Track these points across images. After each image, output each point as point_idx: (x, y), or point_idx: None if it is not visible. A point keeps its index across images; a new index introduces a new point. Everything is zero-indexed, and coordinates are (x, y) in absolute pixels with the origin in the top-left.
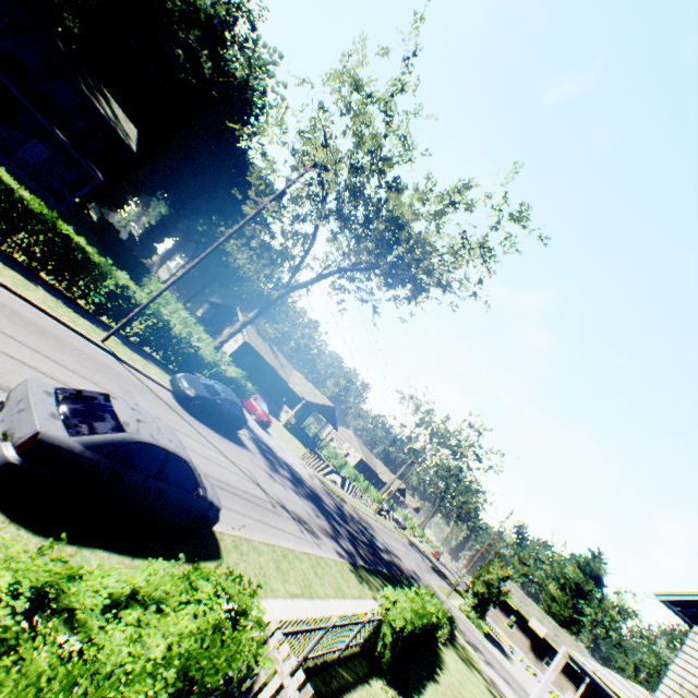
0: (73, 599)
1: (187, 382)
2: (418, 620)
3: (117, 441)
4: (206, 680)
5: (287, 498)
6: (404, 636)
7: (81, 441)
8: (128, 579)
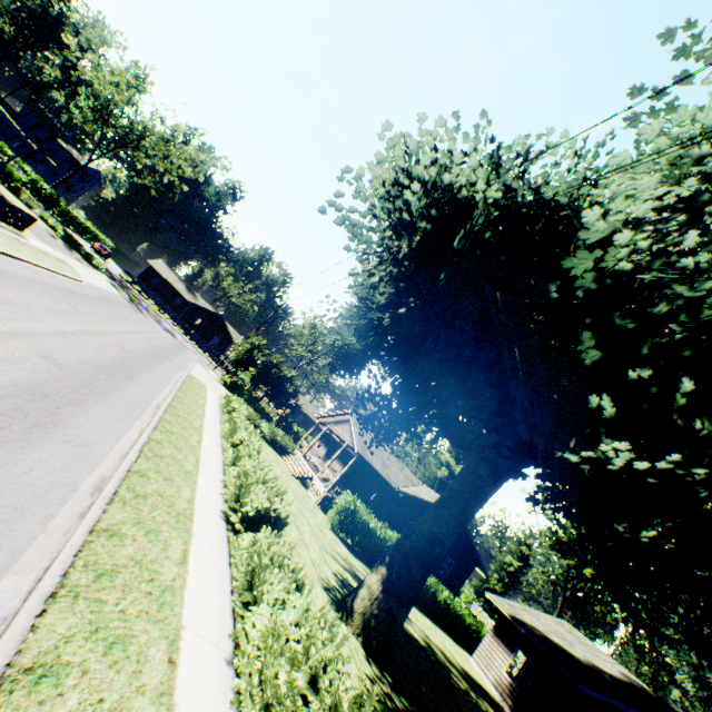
0: None
1: None
2: None
3: None
4: None
5: None
6: None
7: None
8: None
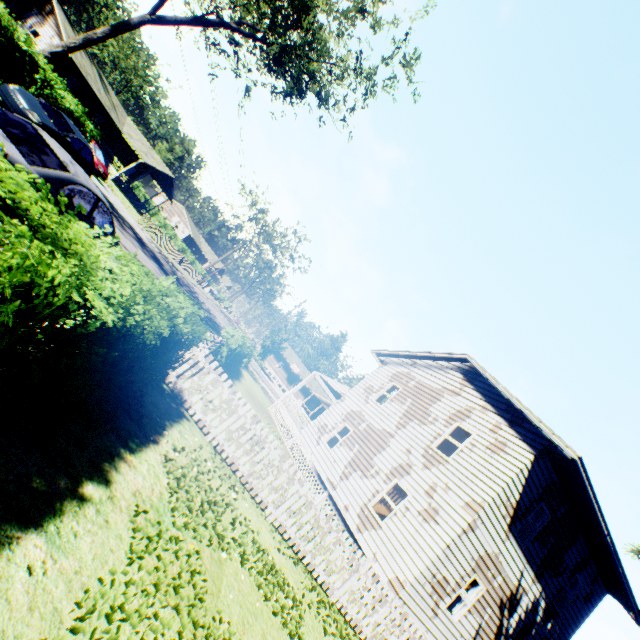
0: (151, 285)
1: (26, 102)
2: (245, 347)
3: (65, 179)
4: (194, 335)
5: (140, 256)
6: (234, 354)
7: (38, 172)
8: (162, 283)
